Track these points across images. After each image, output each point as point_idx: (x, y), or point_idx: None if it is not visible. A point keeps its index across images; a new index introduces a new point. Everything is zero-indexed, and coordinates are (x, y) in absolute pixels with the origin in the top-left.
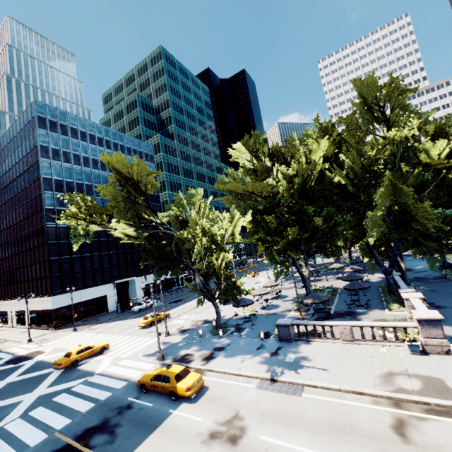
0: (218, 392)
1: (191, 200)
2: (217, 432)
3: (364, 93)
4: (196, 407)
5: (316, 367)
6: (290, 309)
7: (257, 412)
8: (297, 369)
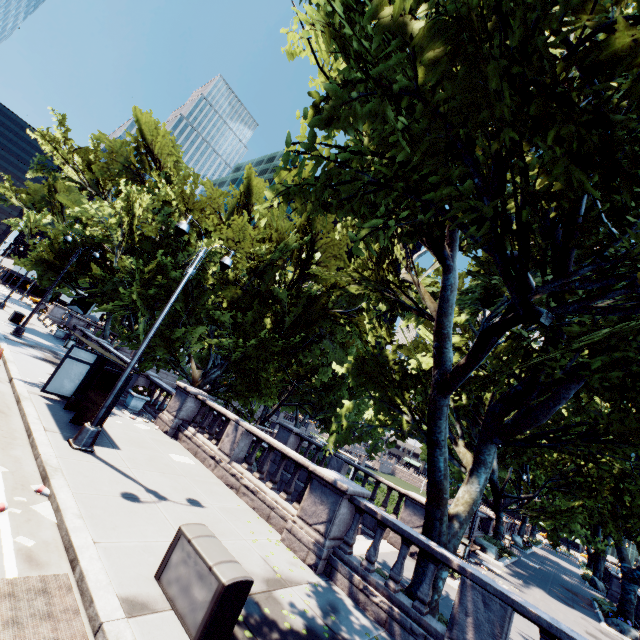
0: None
1: None
2: None
3: None
4: None
5: (2, 300)
6: None
7: None
8: None
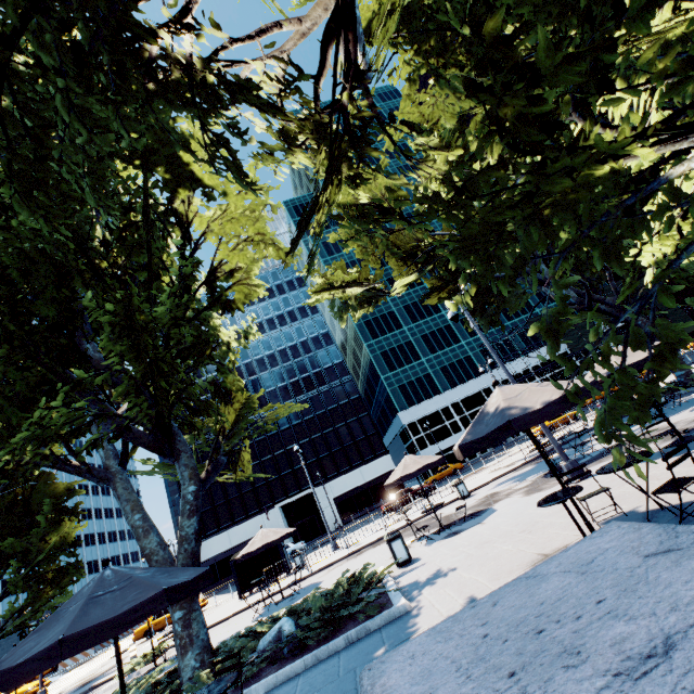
0: None
1: None
2: None
3: None
4: None
5: None
6: None
7: None
8: None
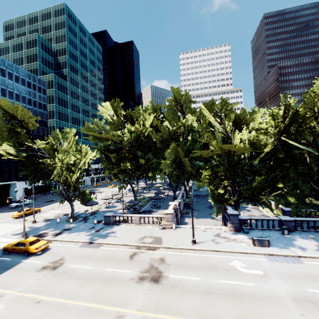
0: (56, 250)
1: (65, 135)
2: (47, 266)
3: (176, 95)
4: (40, 257)
5: (114, 236)
6: (121, 208)
7: (73, 256)
8: (105, 237)
